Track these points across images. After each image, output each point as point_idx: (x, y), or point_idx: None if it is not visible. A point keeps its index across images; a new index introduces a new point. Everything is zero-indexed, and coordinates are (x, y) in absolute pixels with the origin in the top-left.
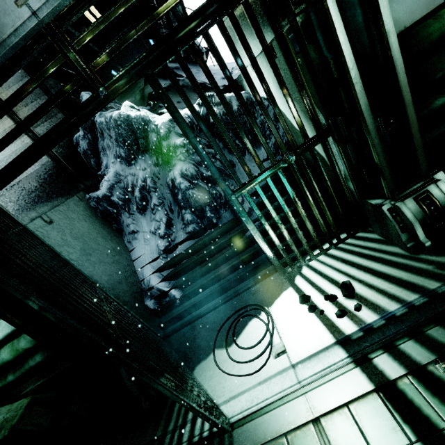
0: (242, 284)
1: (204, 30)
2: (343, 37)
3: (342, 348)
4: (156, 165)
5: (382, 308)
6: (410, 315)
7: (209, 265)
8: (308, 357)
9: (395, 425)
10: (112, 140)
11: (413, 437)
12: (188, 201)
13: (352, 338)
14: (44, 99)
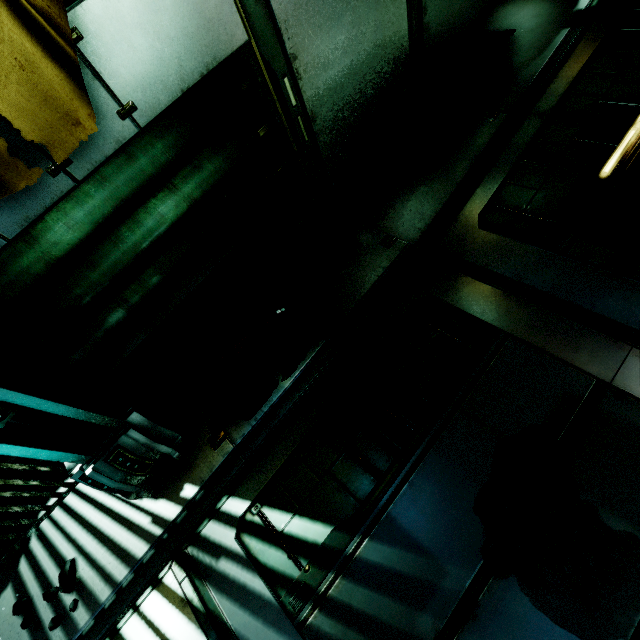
0: None
1: None
2: None
3: None
4: None
5: (96, 599)
6: (116, 604)
7: None
8: None
9: None
10: None
11: None
12: None
13: None
14: None
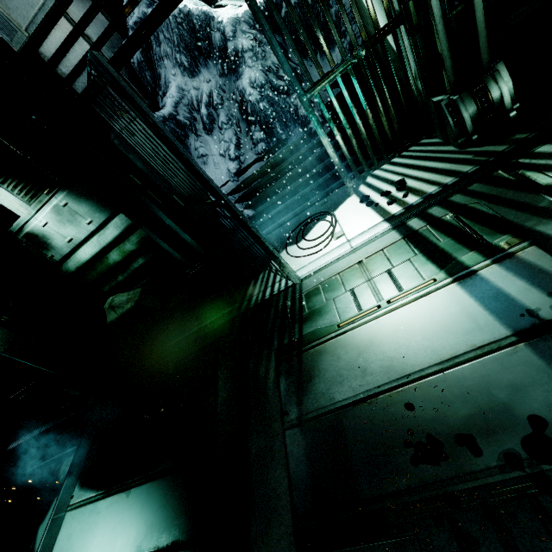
0: (310, 200)
1: None
2: None
3: (387, 222)
4: (221, 75)
5: (423, 192)
6: (442, 192)
7: (280, 185)
8: (361, 233)
9: (410, 250)
10: (171, 44)
11: (418, 252)
12: (258, 116)
13: (395, 215)
14: None
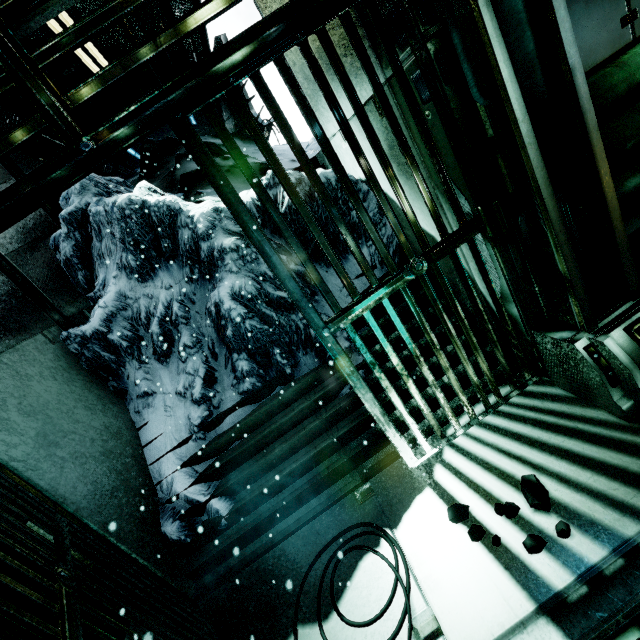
0: (339, 483)
1: (277, 53)
2: (508, 71)
3: (554, 625)
4: (189, 280)
5: (609, 531)
6: None
7: (281, 450)
8: None
9: None
10: (116, 240)
11: None
12: (244, 340)
13: (568, 599)
14: (5, 178)
